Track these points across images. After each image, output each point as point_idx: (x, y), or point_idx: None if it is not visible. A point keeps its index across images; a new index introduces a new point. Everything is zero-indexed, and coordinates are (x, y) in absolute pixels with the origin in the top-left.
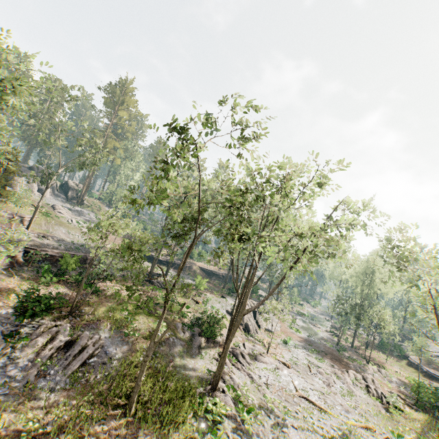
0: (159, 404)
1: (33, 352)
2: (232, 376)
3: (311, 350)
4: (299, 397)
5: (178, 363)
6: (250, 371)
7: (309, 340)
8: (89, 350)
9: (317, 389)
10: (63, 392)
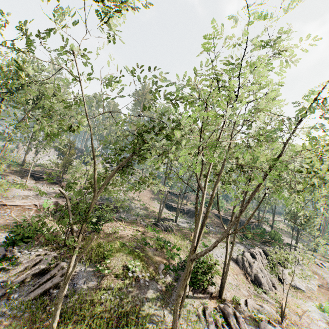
0: None
1: (15, 275)
2: None
3: None
4: None
5: (145, 310)
6: None
7: None
8: (54, 280)
9: None
10: (8, 319)
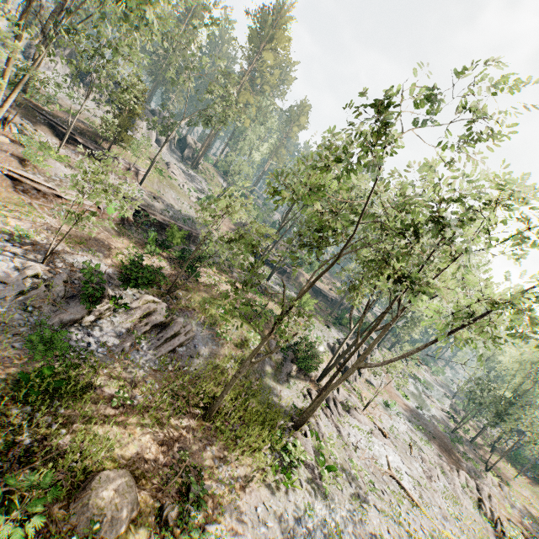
0: (238, 421)
1: (131, 322)
2: (319, 422)
3: (416, 426)
4: (389, 476)
5: (263, 383)
6: (339, 423)
7: (417, 413)
8: (180, 338)
9: (414, 476)
10: (151, 372)
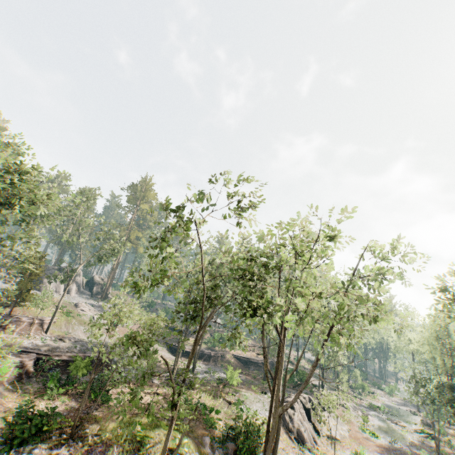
0: None
1: None
2: None
3: None
4: None
5: None
6: None
7: (394, 448)
8: None
9: None
10: None
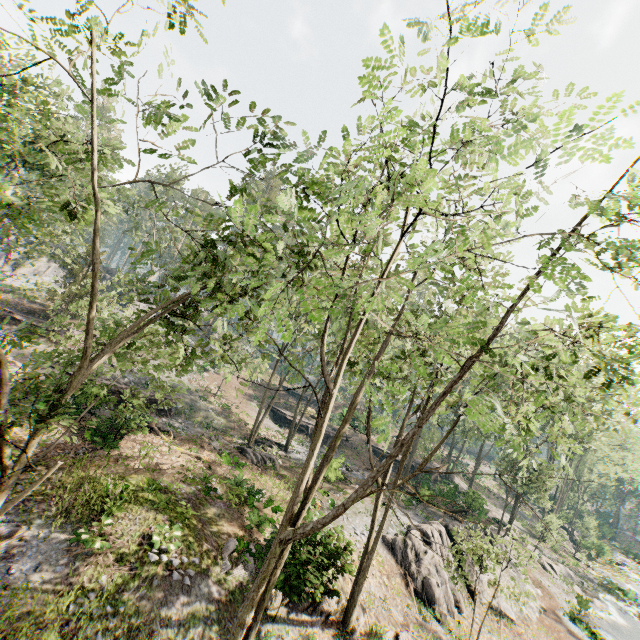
0: None
1: None
2: None
3: None
4: None
5: None
6: None
7: None
8: None
9: None
10: None
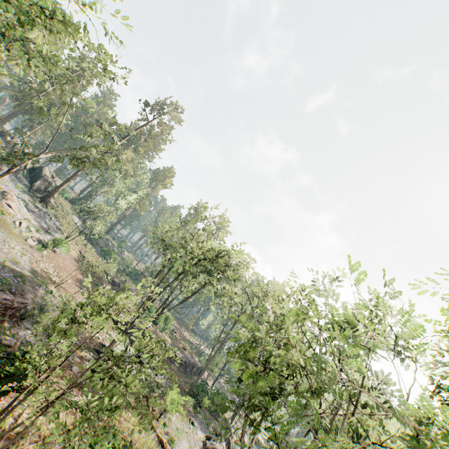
0: None
1: None
2: None
3: None
4: None
5: None
6: None
7: None
8: None
9: None
10: None
